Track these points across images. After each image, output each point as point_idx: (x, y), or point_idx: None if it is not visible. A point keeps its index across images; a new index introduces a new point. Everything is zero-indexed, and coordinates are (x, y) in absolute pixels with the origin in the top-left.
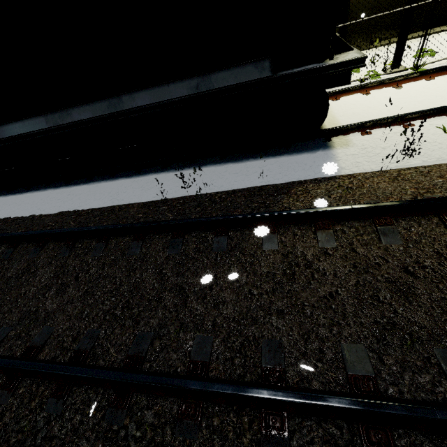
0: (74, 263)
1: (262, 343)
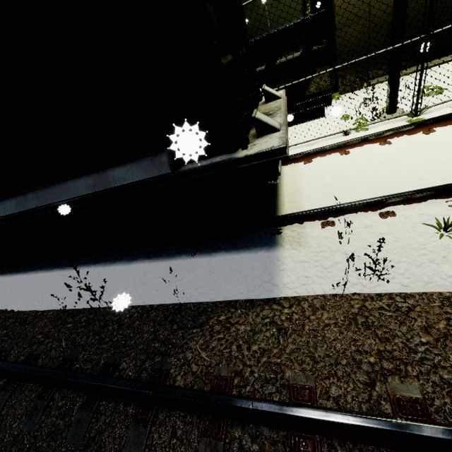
0: None
1: None
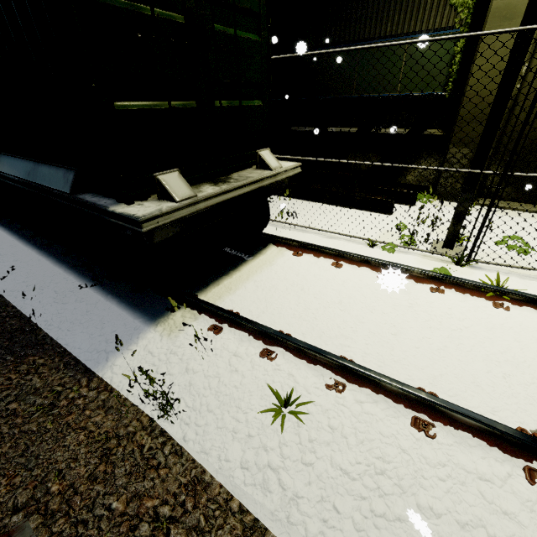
0: None
1: None
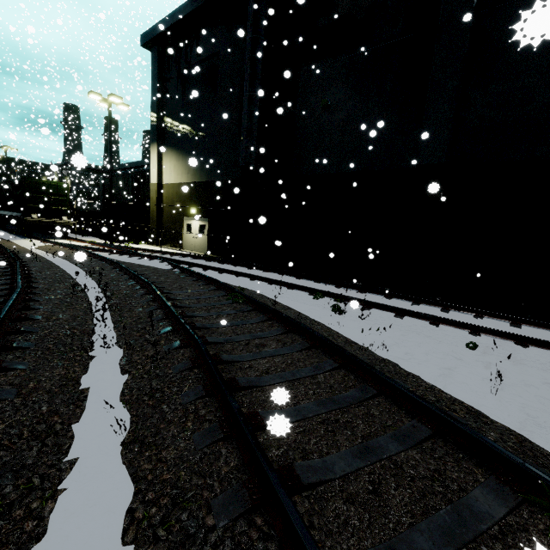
0: None
1: None
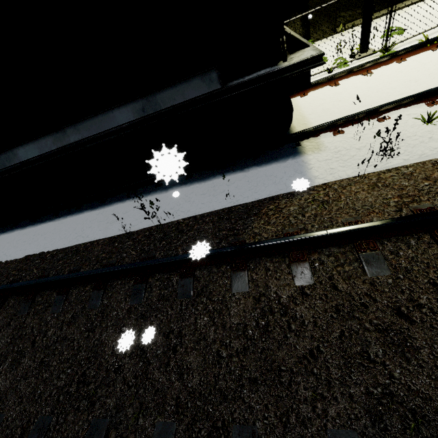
0: (32, 323)
1: (233, 431)
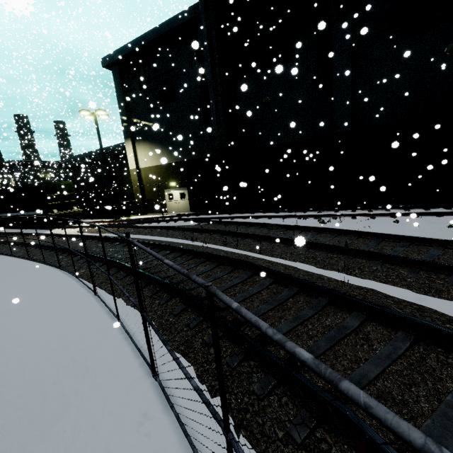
0: None
1: None
